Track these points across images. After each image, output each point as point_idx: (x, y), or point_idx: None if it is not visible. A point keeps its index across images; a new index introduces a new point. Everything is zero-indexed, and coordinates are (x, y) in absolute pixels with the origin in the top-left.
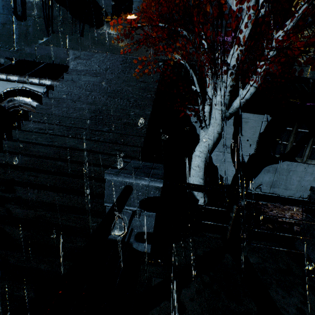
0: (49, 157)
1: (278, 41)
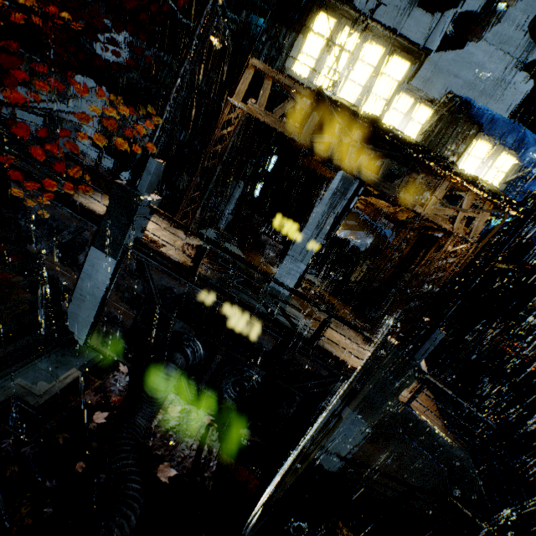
0: None
1: None
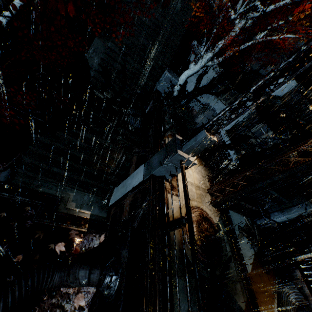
0: (136, 45)
1: (235, 51)
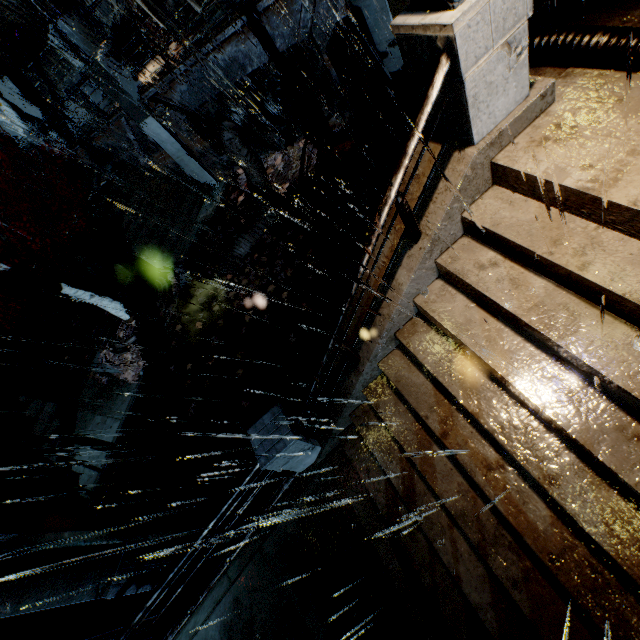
0: None
1: None
